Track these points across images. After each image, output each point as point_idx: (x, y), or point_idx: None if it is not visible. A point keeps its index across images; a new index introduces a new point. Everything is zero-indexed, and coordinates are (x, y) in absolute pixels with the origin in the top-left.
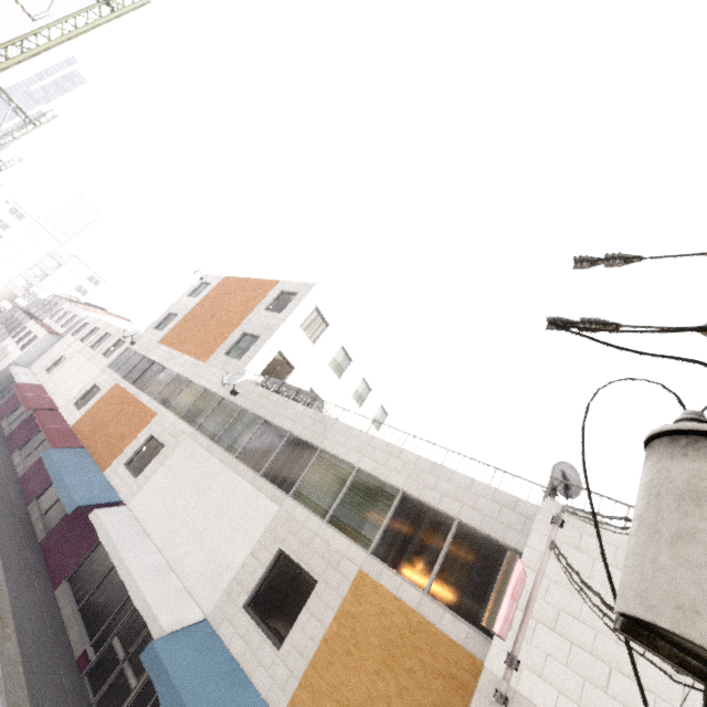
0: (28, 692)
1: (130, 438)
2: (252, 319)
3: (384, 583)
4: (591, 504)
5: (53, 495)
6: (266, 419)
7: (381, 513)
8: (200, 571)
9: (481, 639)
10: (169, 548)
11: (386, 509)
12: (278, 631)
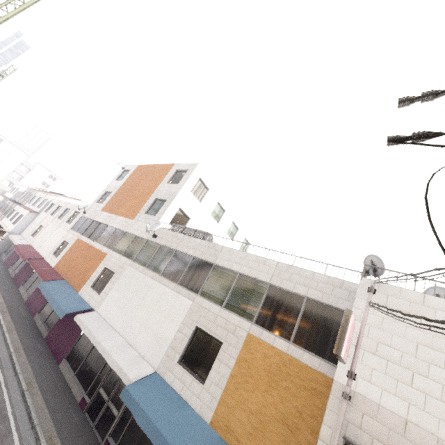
0: (53, 423)
1: (92, 270)
2: (160, 190)
3: (265, 339)
4: (440, 243)
5: (48, 310)
6: (177, 250)
7: (257, 298)
8: (148, 344)
9: (328, 365)
10: (126, 333)
11: (260, 296)
12: (201, 374)
